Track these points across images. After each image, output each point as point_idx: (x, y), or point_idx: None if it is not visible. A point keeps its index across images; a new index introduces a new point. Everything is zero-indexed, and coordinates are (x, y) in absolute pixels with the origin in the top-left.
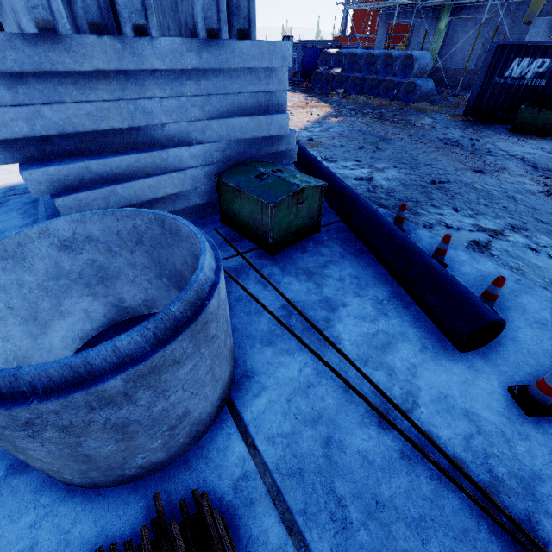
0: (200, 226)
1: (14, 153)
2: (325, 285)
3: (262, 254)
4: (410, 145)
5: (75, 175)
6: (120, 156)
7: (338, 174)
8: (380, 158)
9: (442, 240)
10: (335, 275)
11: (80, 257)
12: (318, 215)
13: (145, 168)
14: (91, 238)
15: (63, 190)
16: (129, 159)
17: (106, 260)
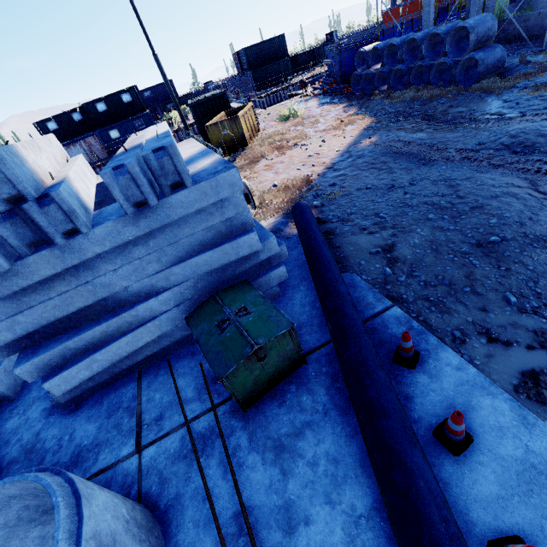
0: (189, 357)
1: (13, 347)
2: (292, 473)
3: (236, 407)
4: (459, 167)
5: (58, 356)
6: (92, 329)
7: (351, 246)
8: (411, 204)
9: (451, 418)
10: (308, 454)
11: (12, 509)
12: (298, 350)
13: (119, 329)
14: (14, 495)
15: (52, 369)
16: (102, 328)
17: (39, 501)
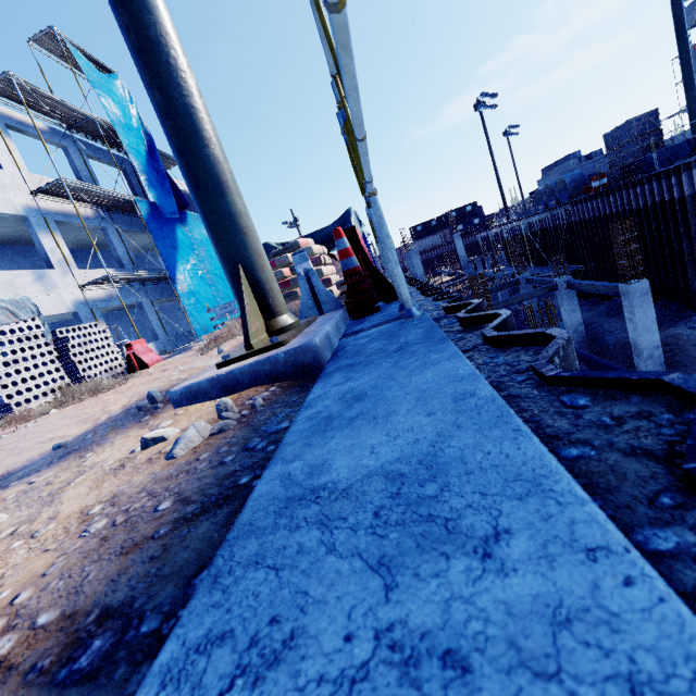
0: None
1: None
2: None
3: None
4: None
5: None
6: None
7: None
8: None
9: None
10: None
11: None
12: None
13: None
14: None
15: None
16: None
17: None
